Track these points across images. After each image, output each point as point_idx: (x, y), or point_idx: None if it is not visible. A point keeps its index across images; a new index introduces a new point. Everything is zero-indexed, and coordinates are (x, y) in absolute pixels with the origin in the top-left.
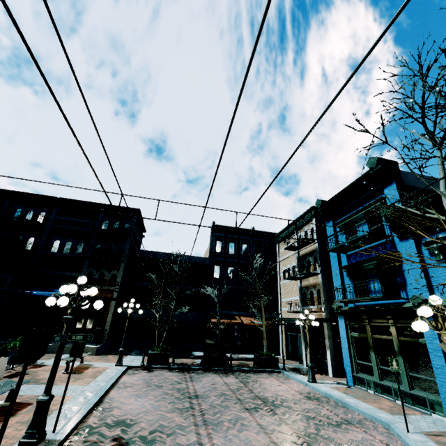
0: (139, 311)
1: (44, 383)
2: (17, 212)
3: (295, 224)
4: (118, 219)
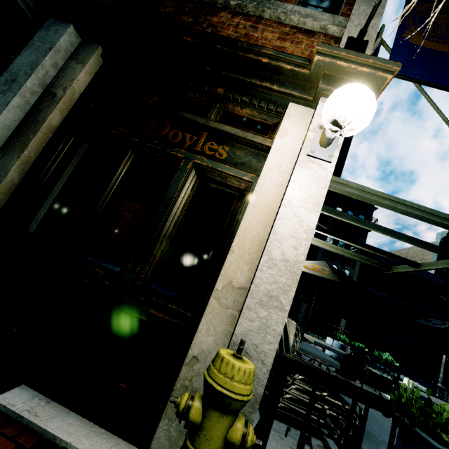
0: None
1: None
2: None
3: None
4: (352, 208)
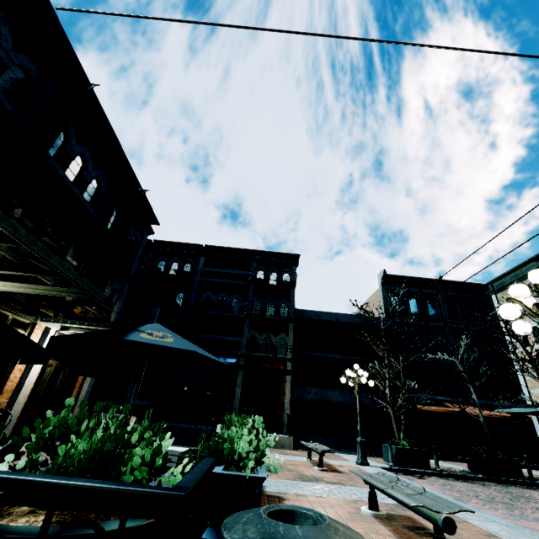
0: (370, 383)
1: (335, 483)
2: (160, 265)
3: (538, 260)
4: (274, 269)
